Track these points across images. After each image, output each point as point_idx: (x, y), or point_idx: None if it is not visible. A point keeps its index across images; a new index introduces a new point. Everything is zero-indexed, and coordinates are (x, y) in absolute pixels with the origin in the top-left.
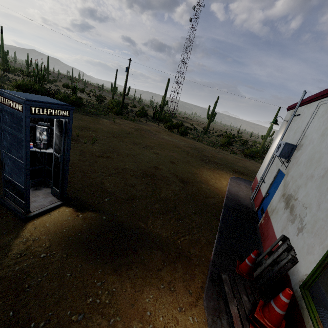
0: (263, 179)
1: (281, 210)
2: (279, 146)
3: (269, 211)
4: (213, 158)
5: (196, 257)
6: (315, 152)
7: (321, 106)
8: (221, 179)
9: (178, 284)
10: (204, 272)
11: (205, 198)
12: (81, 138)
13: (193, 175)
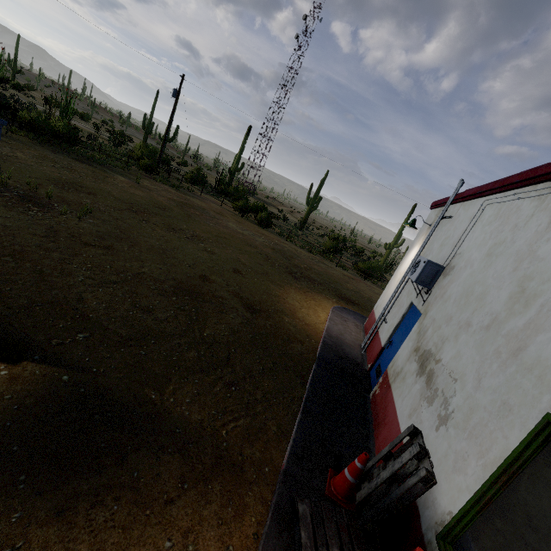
0: (384, 316)
1: (410, 377)
2: (417, 265)
3: (390, 375)
4: (309, 271)
5: (253, 464)
6: (476, 283)
7: (488, 207)
8: (318, 308)
9: (205, 535)
10: (264, 499)
11: (287, 342)
12: (58, 202)
13: (272, 297)
